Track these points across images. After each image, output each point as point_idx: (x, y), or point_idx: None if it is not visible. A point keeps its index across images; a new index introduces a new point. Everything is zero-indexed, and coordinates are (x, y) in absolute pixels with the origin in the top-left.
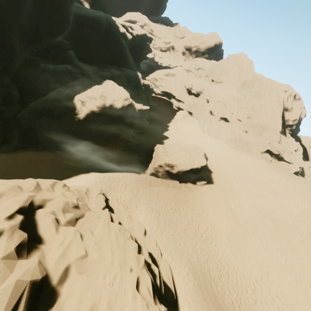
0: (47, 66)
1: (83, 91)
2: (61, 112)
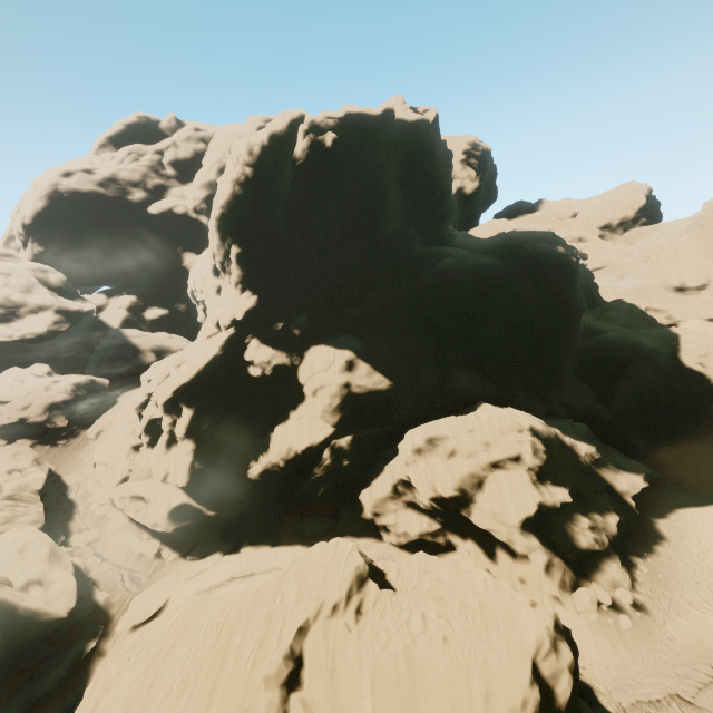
0: (583, 345)
1: (677, 352)
2: (686, 385)
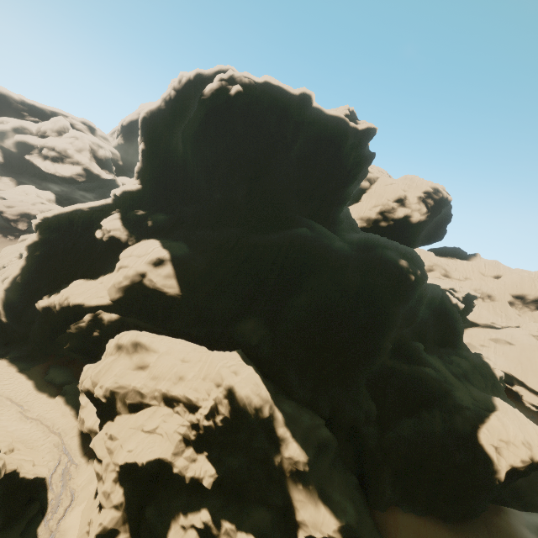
0: (398, 366)
1: (481, 423)
2: (467, 461)
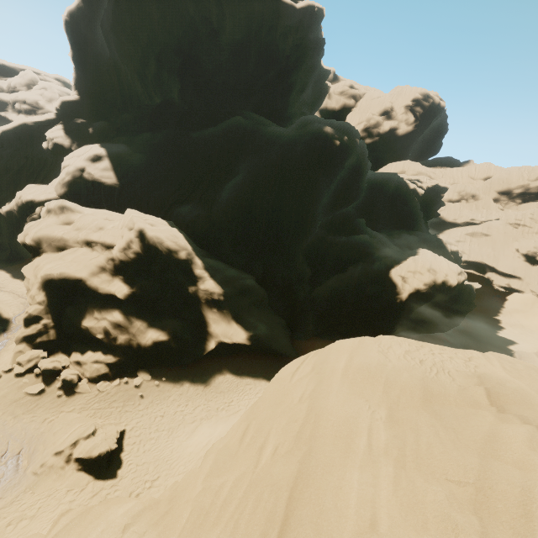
0: (337, 239)
1: (397, 264)
2: (375, 291)
